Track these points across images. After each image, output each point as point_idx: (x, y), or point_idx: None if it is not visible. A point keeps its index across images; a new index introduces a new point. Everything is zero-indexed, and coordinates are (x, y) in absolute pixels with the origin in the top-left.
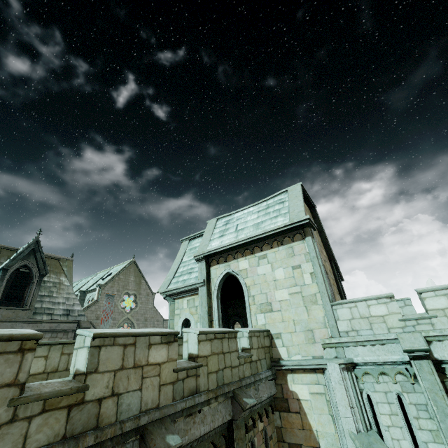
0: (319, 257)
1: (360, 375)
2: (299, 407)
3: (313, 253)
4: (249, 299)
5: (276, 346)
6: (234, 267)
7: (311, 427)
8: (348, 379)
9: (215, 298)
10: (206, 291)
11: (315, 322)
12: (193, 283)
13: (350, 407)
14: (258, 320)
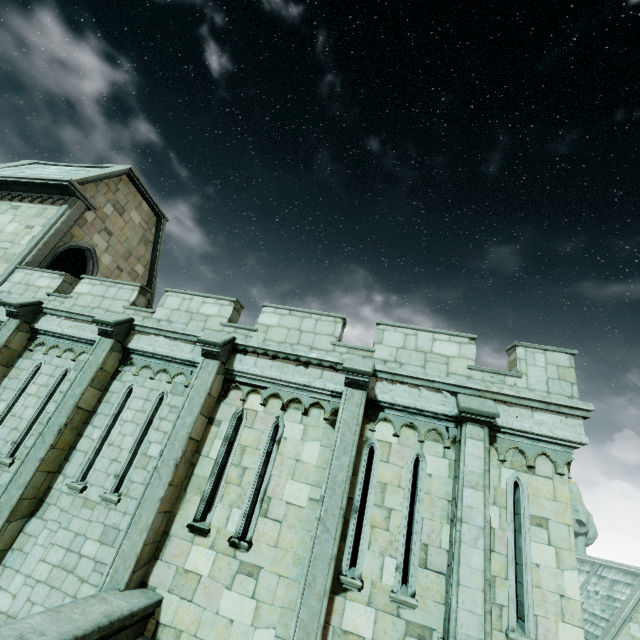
0: (56, 227)
1: None
2: None
3: (54, 219)
4: None
5: None
6: None
7: None
8: None
9: None
10: None
11: None
12: None
13: None
14: None
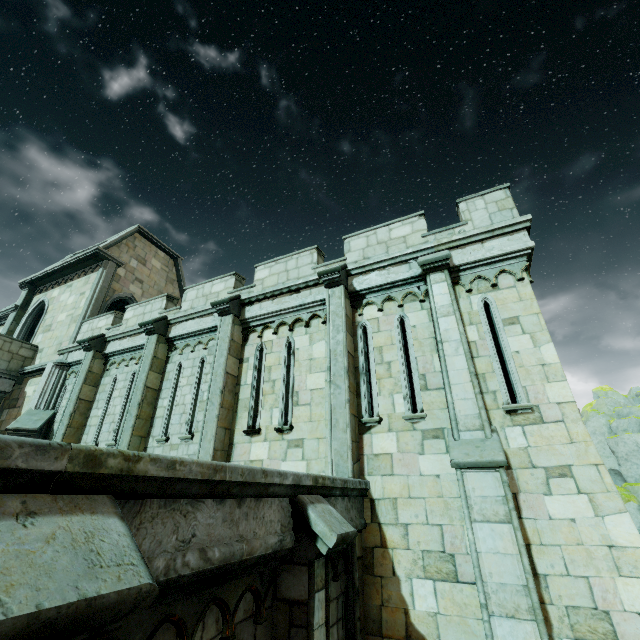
0: (100, 286)
1: (70, 374)
2: (23, 402)
3: (96, 281)
4: (42, 323)
5: (36, 358)
6: (49, 296)
7: (20, 415)
8: (57, 375)
9: (22, 324)
10: (14, 316)
11: (67, 336)
12: (8, 308)
13: (42, 392)
14: (38, 339)
